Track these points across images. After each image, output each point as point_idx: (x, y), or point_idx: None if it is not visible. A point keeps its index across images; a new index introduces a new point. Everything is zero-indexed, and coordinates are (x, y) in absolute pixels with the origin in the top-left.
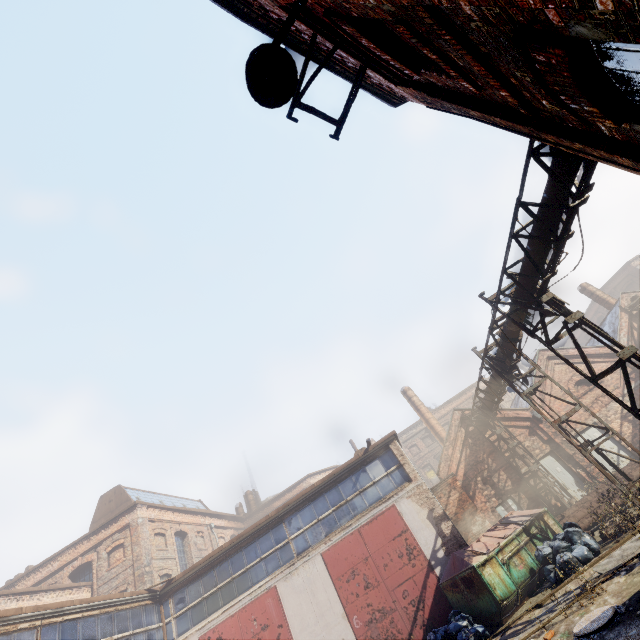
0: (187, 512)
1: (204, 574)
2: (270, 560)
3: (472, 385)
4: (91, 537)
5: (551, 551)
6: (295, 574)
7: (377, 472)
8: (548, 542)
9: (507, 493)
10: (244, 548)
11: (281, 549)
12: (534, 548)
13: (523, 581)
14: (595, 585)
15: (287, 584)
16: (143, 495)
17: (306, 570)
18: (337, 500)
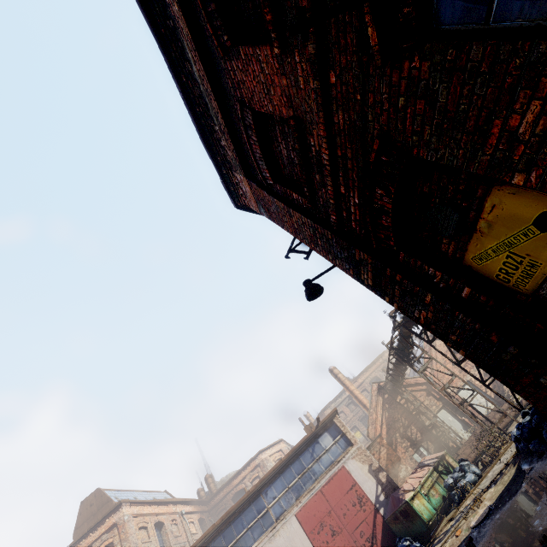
0: (161, 503)
1: None
2: (255, 528)
3: (379, 356)
4: (80, 542)
5: (453, 481)
6: (277, 535)
7: (327, 442)
8: (450, 475)
9: (419, 443)
10: (232, 522)
11: (263, 517)
12: (443, 481)
13: (439, 506)
14: (479, 497)
15: (272, 545)
16: (119, 494)
17: (285, 530)
18: (301, 469)
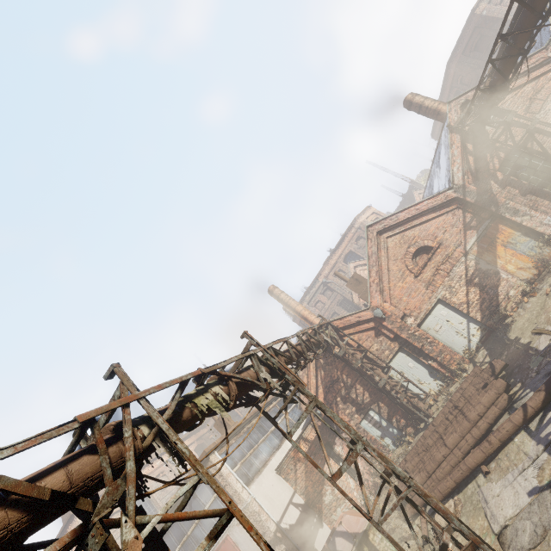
0: None
1: None
2: None
3: (350, 226)
4: None
5: None
6: None
7: (205, 498)
8: None
9: (367, 406)
10: None
11: None
12: None
13: None
14: None
15: None
16: None
17: None
18: (180, 536)
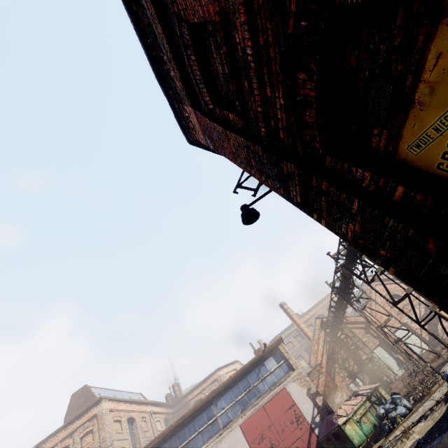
0: (134, 402)
1: (159, 447)
2: (205, 433)
3: (325, 297)
4: (68, 426)
5: (384, 411)
6: (223, 441)
7: (272, 365)
8: (382, 406)
9: (355, 374)
10: (186, 425)
11: (212, 424)
12: (374, 410)
13: (370, 433)
14: (409, 429)
15: None
16: (102, 391)
17: (230, 438)
18: (247, 386)
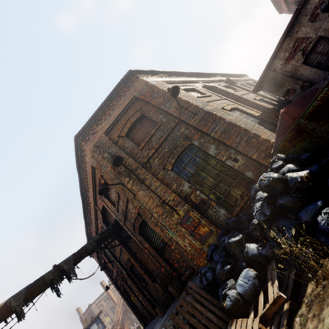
0: None
1: None
2: None
3: None
4: None
5: None
6: None
7: (94, 328)
8: None
9: (134, 320)
10: None
11: None
12: None
13: None
14: None
15: None
16: None
17: None
18: None
